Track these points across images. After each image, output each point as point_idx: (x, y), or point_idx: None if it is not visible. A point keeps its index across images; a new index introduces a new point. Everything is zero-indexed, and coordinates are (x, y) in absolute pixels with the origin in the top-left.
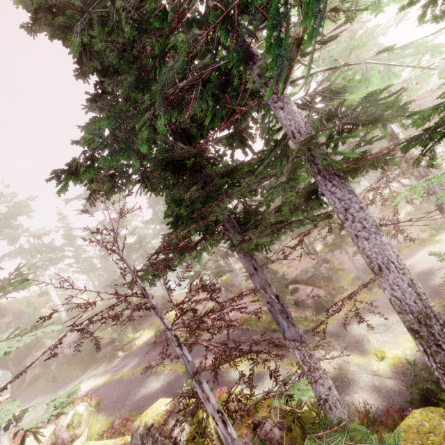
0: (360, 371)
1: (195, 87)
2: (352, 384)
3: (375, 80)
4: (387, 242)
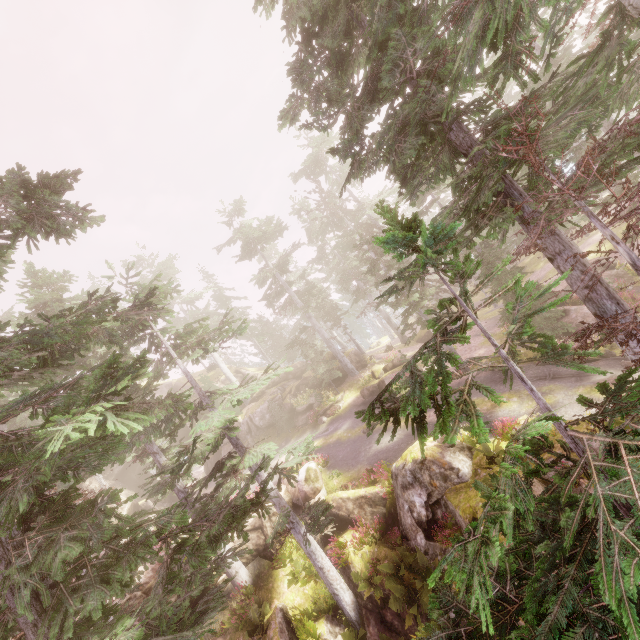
0: None
1: None
2: None
3: None
4: None
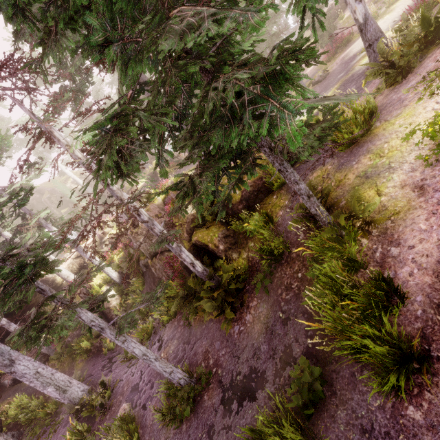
0: None
1: None
2: None
3: None
4: None
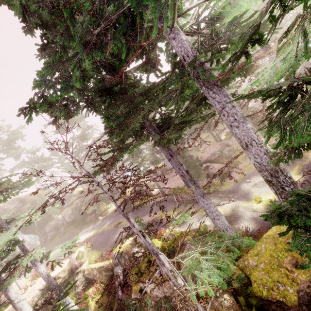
0: (245, 210)
1: (109, 30)
2: (240, 218)
3: (245, 3)
4: (251, 127)
